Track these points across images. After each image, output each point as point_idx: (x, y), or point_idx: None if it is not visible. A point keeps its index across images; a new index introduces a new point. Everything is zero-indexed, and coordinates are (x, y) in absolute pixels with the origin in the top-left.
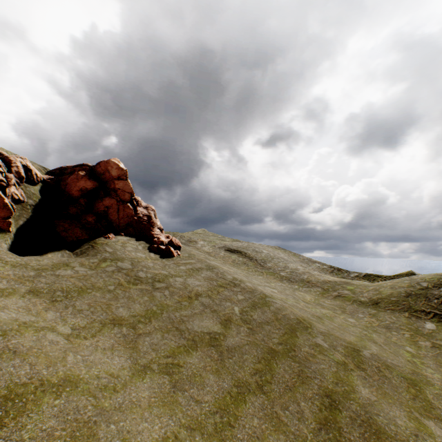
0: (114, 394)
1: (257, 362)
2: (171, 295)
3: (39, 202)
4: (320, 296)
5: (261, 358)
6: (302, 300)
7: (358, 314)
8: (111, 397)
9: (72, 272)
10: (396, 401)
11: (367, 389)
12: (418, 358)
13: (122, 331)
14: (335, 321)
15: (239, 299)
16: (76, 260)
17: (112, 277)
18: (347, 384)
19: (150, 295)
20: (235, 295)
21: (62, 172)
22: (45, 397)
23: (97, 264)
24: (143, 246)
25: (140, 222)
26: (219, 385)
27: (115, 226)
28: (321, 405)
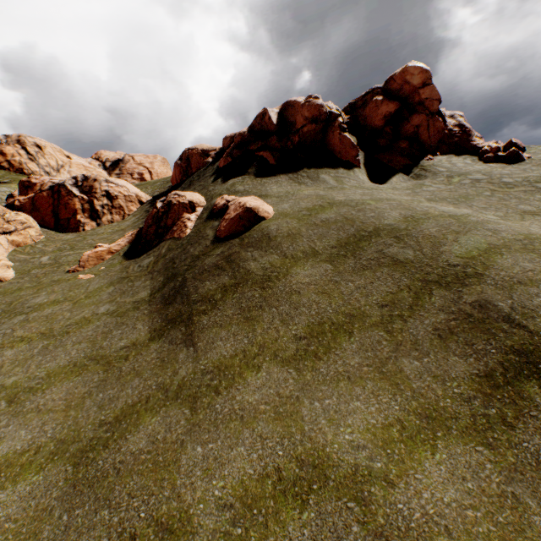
0: None
1: None
2: None
3: (357, 142)
4: None
5: None
6: None
7: None
8: None
9: (434, 189)
10: None
11: None
12: None
13: None
14: None
15: None
16: (423, 182)
17: (475, 187)
18: None
19: (539, 194)
20: None
21: (352, 109)
22: None
23: (446, 181)
24: (470, 160)
25: (451, 135)
26: None
27: (426, 147)
28: None
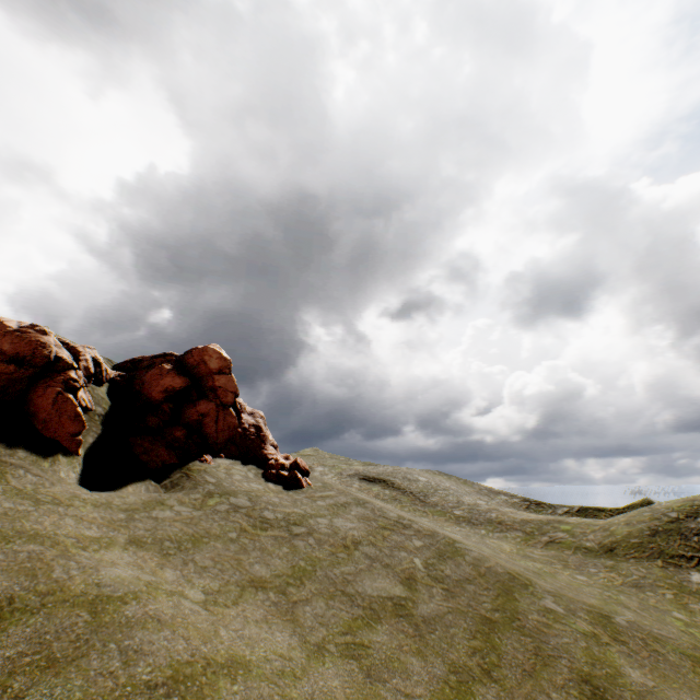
0: (297, 682)
1: (472, 638)
2: (319, 544)
3: (110, 410)
4: (523, 545)
5: (475, 631)
6: (500, 550)
7: (588, 568)
8: (296, 686)
9: (173, 513)
10: (683, 687)
11: (637, 670)
12: (696, 628)
13: (270, 598)
14: (560, 579)
15: (416, 546)
16: (171, 496)
17: (228, 519)
18: (608, 664)
19: (289, 544)
20: (409, 541)
21: (135, 365)
22: (220, 681)
23: (202, 500)
24: (255, 472)
25: (246, 435)
26: (429, 672)
27: (212, 443)
28: (580, 695)
